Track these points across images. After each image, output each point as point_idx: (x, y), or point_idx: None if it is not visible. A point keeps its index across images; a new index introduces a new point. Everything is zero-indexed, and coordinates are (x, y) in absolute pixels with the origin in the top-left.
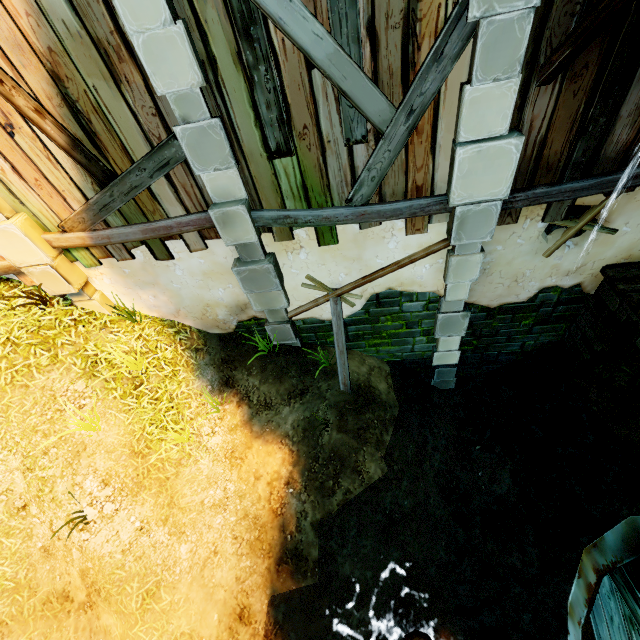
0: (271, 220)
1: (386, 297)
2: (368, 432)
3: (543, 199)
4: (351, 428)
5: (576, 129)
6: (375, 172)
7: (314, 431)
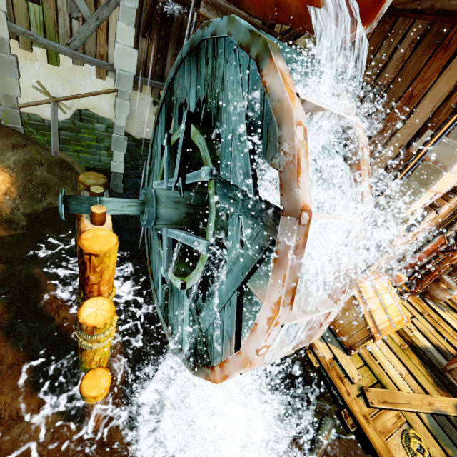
0: (20, 32)
1: (85, 116)
2: (68, 180)
3: (149, 84)
4: (57, 174)
5: (156, 61)
6: (82, 37)
7: (31, 167)
